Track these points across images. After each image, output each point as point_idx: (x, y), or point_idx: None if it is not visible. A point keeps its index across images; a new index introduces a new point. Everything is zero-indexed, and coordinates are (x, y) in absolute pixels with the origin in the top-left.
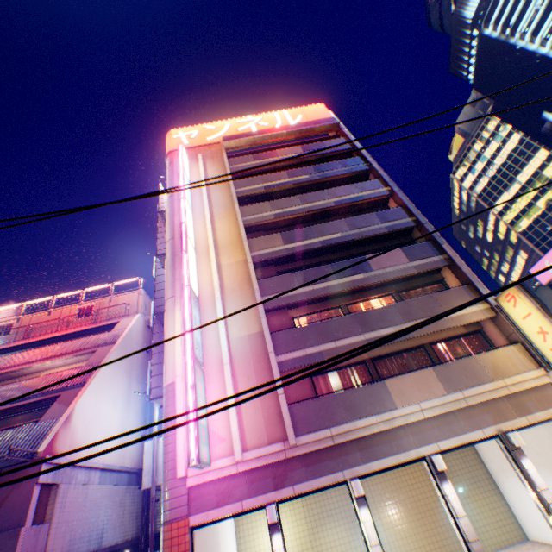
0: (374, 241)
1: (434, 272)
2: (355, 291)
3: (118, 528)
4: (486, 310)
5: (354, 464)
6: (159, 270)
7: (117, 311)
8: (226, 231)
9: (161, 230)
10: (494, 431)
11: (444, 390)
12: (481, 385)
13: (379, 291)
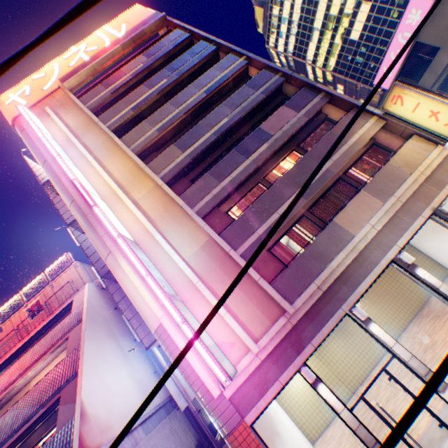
0: (256, 113)
1: (317, 114)
2: (265, 163)
3: None
4: (377, 121)
5: (346, 297)
6: (80, 237)
7: (65, 293)
8: (121, 168)
9: (57, 201)
10: (430, 212)
11: (380, 202)
12: (405, 183)
13: (284, 153)
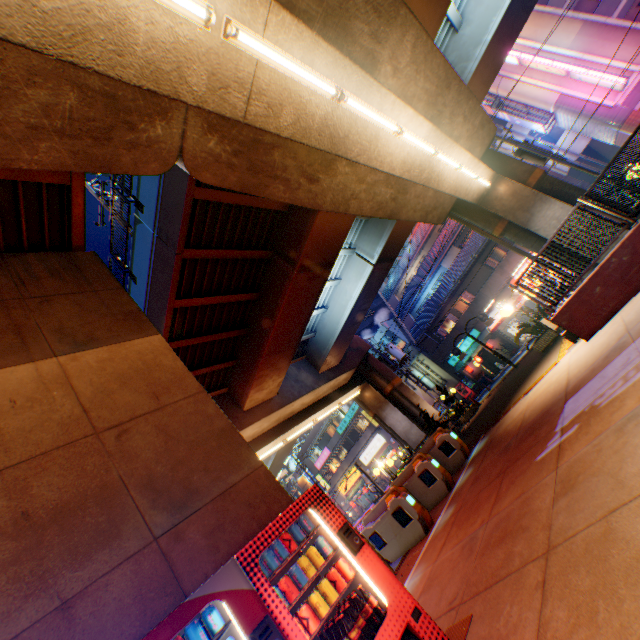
0: None
1: None
2: None
3: None
4: None
5: None
6: None
7: None
8: None
9: None
10: None
11: None
12: None
13: None
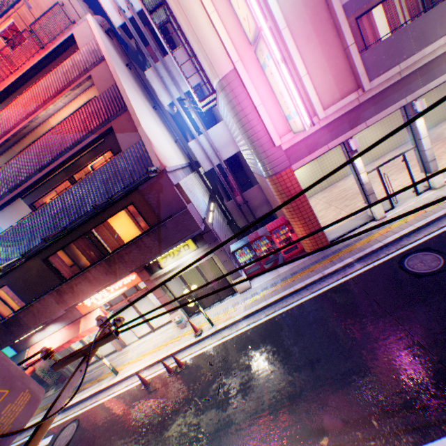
0: None
1: None
2: None
3: (204, 196)
4: None
5: (414, 91)
6: None
7: (53, 24)
8: None
9: None
10: None
11: None
12: None
13: None
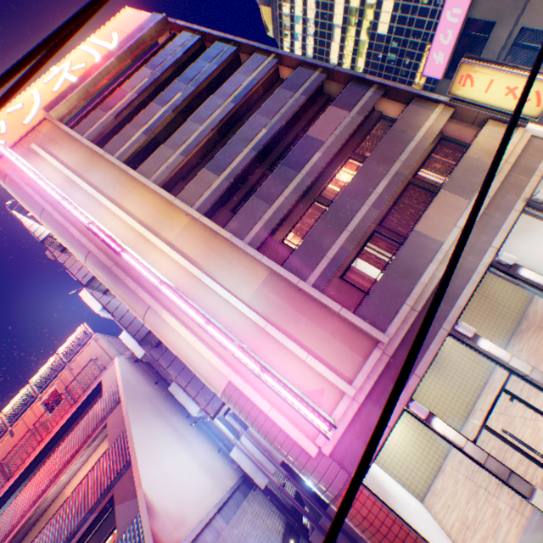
0: (297, 120)
1: (370, 113)
2: (318, 177)
3: (270, 535)
4: (444, 110)
5: (445, 315)
6: (102, 299)
7: (89, 374)
8: (144, 206)
9: (64, 260)
10: (522, 204)
11: (465, 200)
12: None
13: (339, 162)
